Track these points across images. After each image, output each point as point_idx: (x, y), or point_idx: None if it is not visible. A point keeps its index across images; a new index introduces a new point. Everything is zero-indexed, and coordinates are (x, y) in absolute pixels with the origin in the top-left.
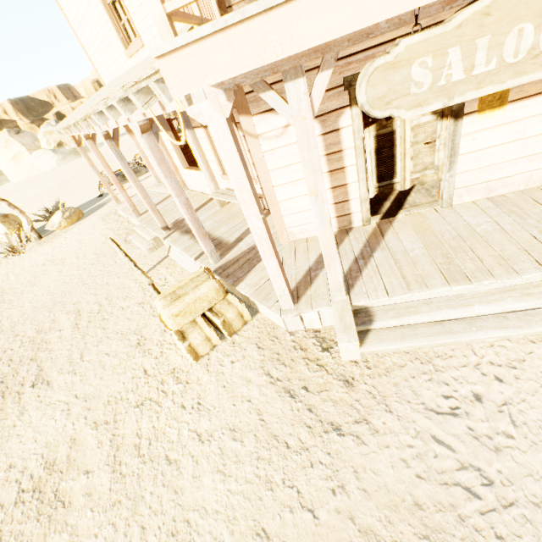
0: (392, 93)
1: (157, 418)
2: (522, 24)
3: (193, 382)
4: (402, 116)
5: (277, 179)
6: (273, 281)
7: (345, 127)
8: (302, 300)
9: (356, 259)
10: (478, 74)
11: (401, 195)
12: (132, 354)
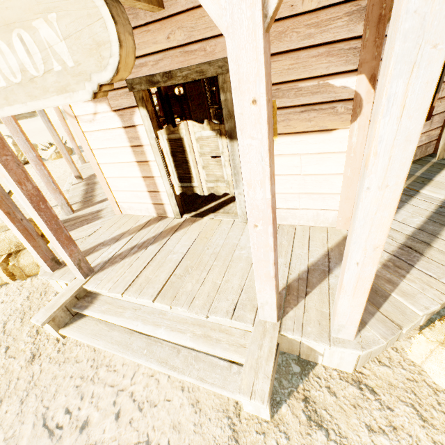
0: None
1: None
2: None
3: None
4: None
5: (100, 157)
6: (25, 244)
7: (140, 125)
8: (65, 268)
9: (135, 246)
10: None
11: (230, 199)
12: None
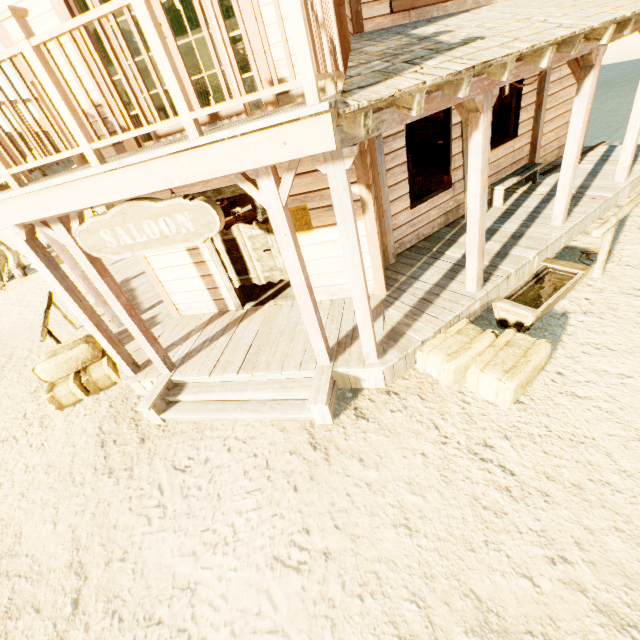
0: (98, 245)
1: (9, 452)
2: (147, 220)
3: (50, 427)
4: (112, 258)
5: (155, 264)
6: (109, 352)
7: None
8: (145, 370)
9: (207, 340)
10: (141, 242)
11: (287, 285)
12: (26, 399)
